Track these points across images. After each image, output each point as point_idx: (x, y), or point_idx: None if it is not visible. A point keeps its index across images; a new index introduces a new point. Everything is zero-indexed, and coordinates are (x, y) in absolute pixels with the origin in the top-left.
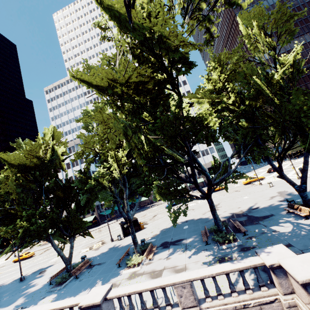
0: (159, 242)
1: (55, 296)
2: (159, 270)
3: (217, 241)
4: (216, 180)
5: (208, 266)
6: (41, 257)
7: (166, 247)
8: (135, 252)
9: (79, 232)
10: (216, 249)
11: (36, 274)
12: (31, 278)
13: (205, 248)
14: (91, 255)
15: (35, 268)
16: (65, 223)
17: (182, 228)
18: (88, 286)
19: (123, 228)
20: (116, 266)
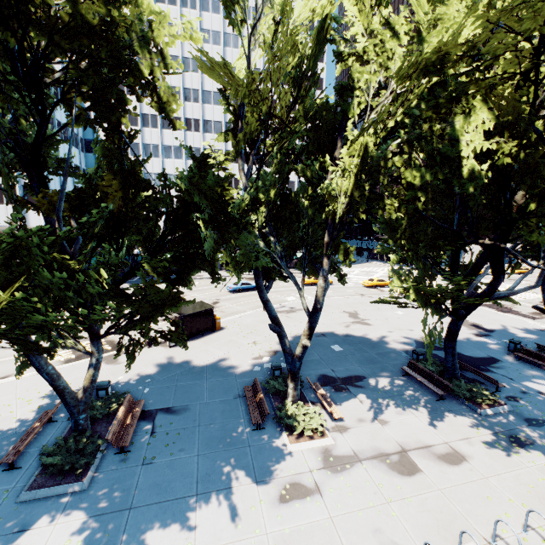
0: (309, 375)
1: (86, 523)
2: (394, 452)
3: (461, 397)
4: (498, 293)
5: (506, 453)
6: None
7: (342, 389)
8: (292, 398)
9: (141, 331)
10: (473, 413)
11: None
12: None
13: (445, 407)
14: (108, 377)
15: None
16: (119, 301)
17: (332, 350)
18: (205, 489)
19: (183, 323)
20: (242, 426)
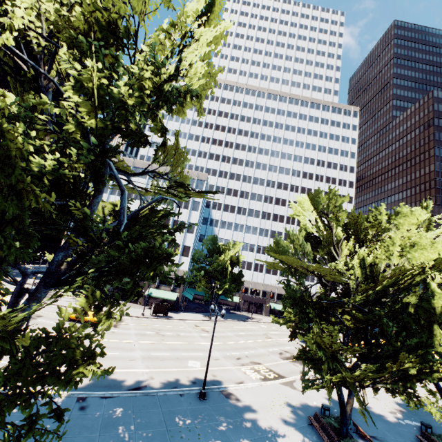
0: None
1: None
2: None
3: None
4: None
5: None
6: (140, 341)
7: None
8: None
9: None
10: None
11: (220, 395)
12: (223, 402)
13: None
14: (306, 400)
15: (175, 370)
16: None
17: None
18: None
19: None
20: None
